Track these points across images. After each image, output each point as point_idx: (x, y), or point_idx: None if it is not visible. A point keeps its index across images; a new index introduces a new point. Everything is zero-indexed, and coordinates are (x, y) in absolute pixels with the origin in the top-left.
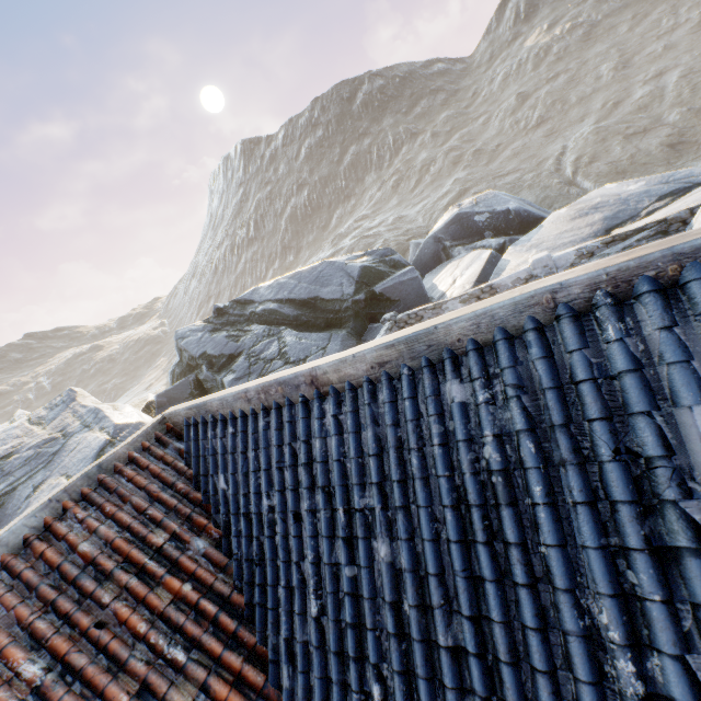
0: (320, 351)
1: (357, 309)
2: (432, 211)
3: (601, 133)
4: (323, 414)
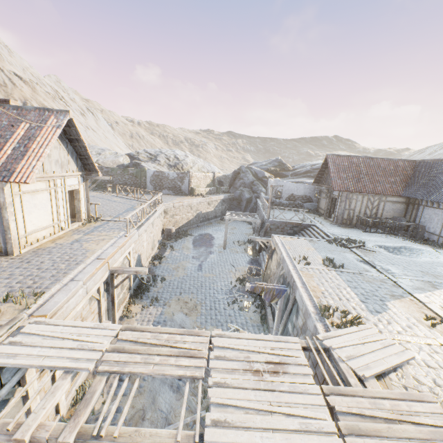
0: None
1: None
2: None
3: None
4: (438, 163)
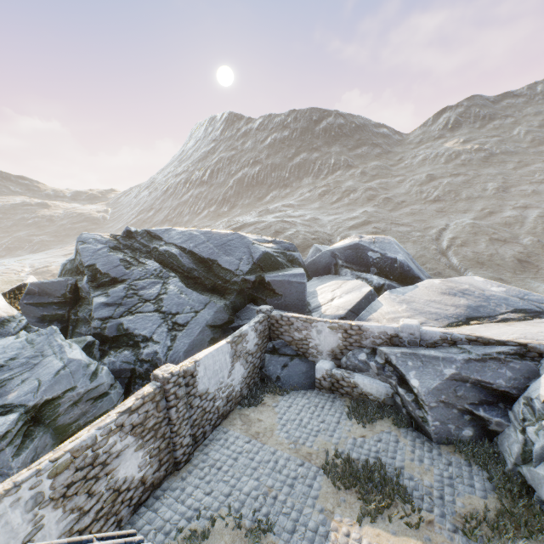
0: (192, 312)
1: (244, 287)
2: (339, 226)
3: (476, 228)
4: None
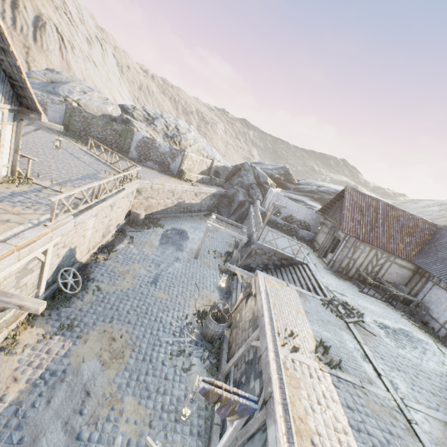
0: None
1: None
2: None
3: None
4: None
